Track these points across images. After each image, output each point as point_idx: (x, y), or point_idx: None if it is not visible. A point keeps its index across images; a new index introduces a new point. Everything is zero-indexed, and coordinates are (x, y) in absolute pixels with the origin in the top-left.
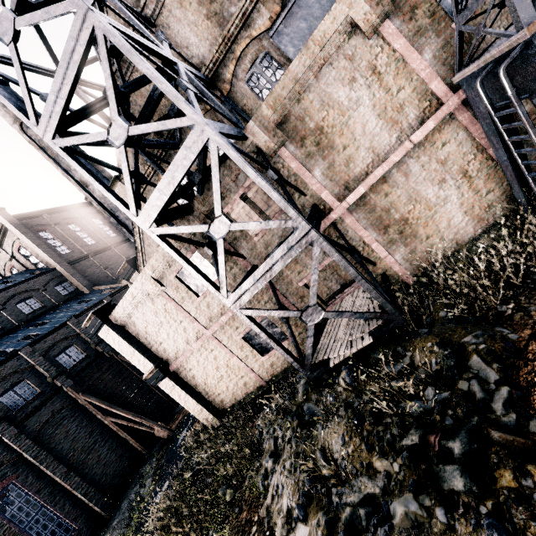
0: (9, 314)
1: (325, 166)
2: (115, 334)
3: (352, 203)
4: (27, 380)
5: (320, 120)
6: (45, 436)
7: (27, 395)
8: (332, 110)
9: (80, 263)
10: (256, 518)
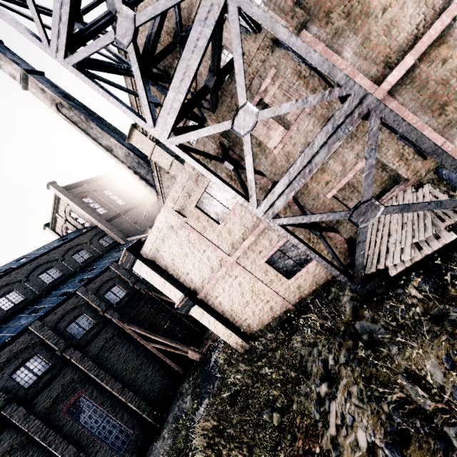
0: (68, 263)
1: (357, 42)
2: (147, 267)
3: (394, 84)
4: (84, 314)
5: None
6: (103, 359)
7: (86, 326)
8: None
9: (115, 220)
10: (318, 450)
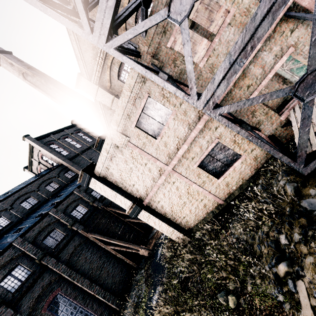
0: (42, 193)
1: None
2: (100, 183)
3: None
4: (56, 229)
5: None
6: (73, 262)
7: (58, 238)
8: None
9: (75, 159)
10: None
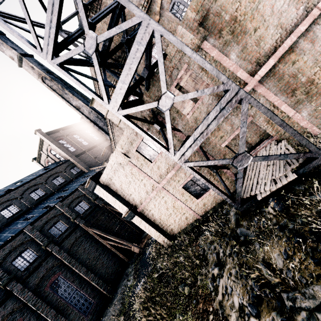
0: (49, 186)
1: (239, 49)
2: (104, 190)
3: (262, 76)
4: (61, 221)
5: (233, 11)
6: (73, 251)
7: (62, 229)
8: (243, 0)
9: (81, 156)
10: (211, 309)
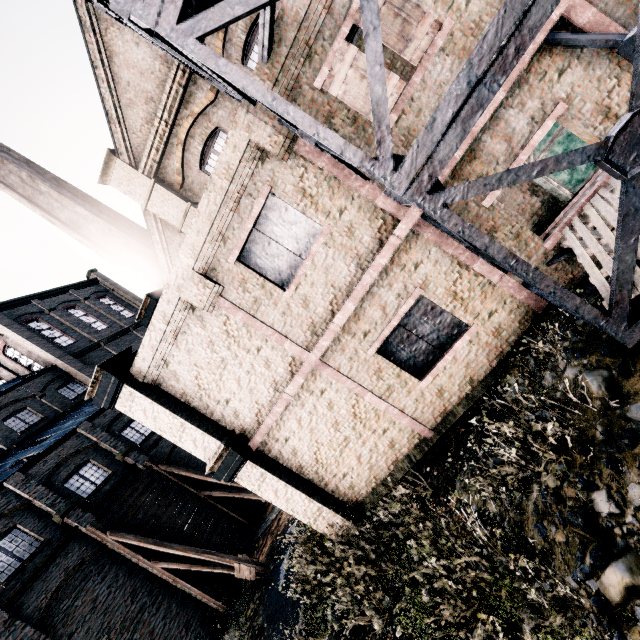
0: None
1: None
2: (146, 399)
3: None
4: (20, 526)
5: None
6: (58, 615)
7: (22, 551)
8: None
9: (90, 354)
10: None
